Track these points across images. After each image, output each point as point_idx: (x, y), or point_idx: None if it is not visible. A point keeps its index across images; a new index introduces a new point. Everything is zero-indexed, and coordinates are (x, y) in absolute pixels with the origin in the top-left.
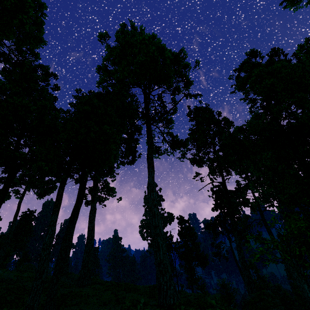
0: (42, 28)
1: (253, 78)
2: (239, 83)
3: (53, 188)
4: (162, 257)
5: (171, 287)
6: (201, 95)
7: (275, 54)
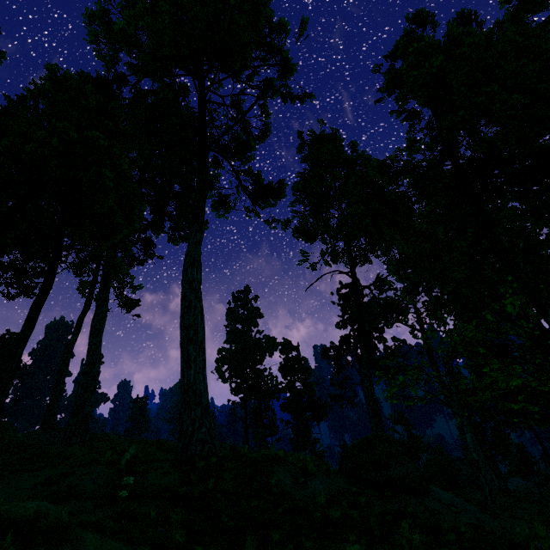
0: None
1: (410, 59)
2: (387, 77)
3: None
4: (192, 379)
5: (202, 429)
6: (312, 95)
7: (462, 23)
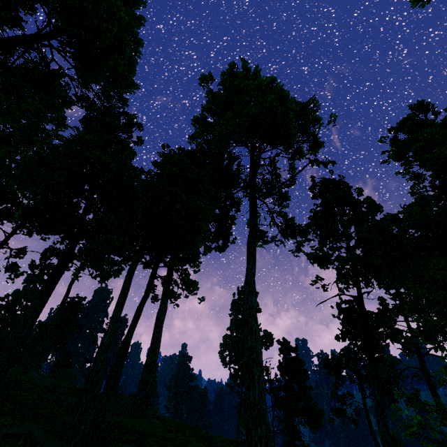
0: (134, 69)
1: (420, 143)
2: (395, 149)
3: (119, 271)
4: (257, 397)
5: None
6: (334, 162)
7: None
